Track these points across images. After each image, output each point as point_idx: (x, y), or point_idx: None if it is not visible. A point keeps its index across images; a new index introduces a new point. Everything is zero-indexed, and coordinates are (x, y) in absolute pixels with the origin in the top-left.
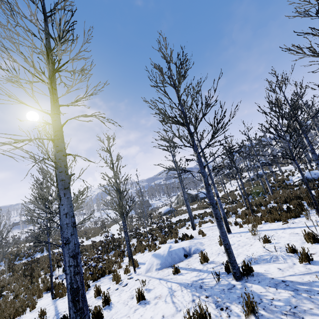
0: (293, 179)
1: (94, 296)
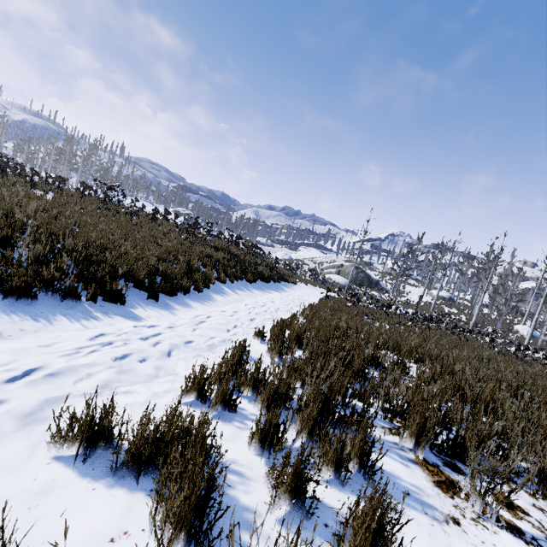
0: (519, 328)
1: None
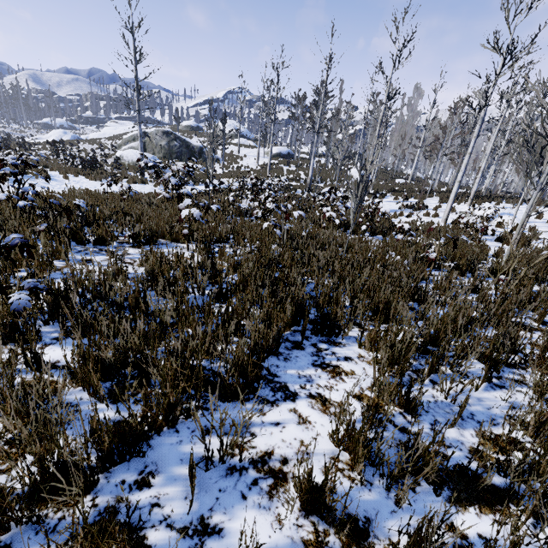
0: (353, 173)
1: None
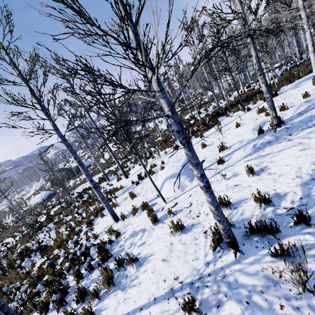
0: (161, 126)
1: (182, 233)
